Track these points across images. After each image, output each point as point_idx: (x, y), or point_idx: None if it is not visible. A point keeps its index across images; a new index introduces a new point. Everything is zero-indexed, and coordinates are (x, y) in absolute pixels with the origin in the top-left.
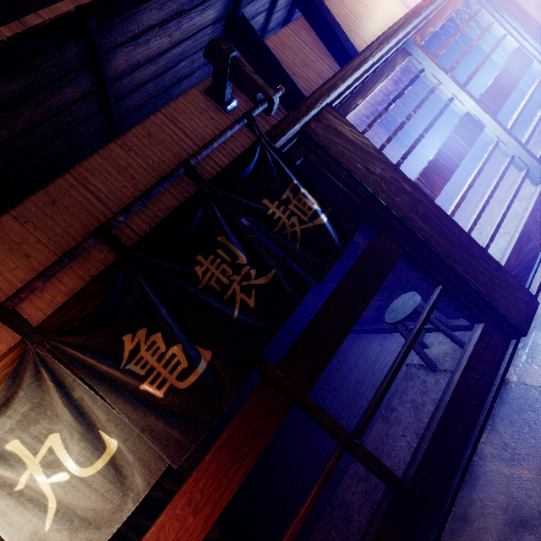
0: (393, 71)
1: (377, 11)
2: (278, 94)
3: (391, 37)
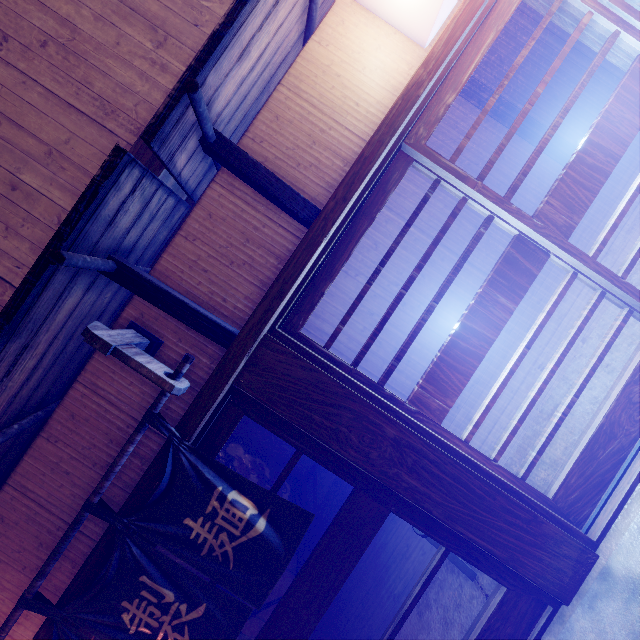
0: (381, 208)
1: (359, 79)
2: (185, 368)
3: (359, 180)
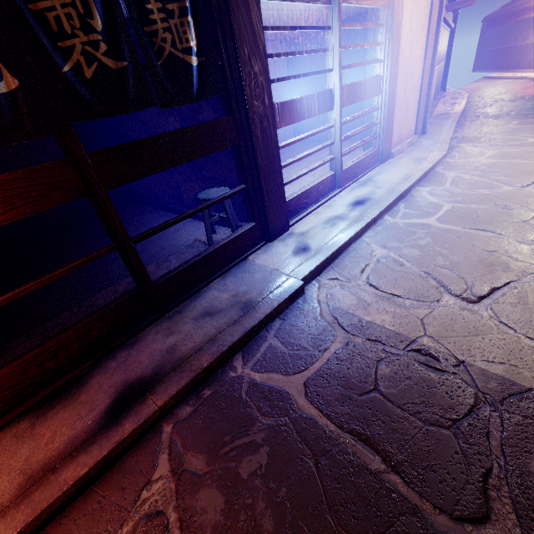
0: (314, 3)
1: None
2: None
3: None
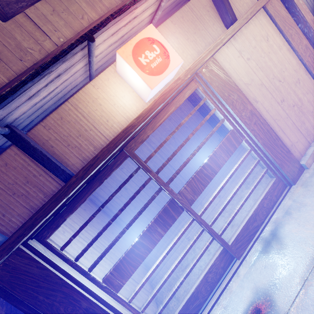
0: (107, 177)
1: (111, 109)
2: None
3: (92, 168)
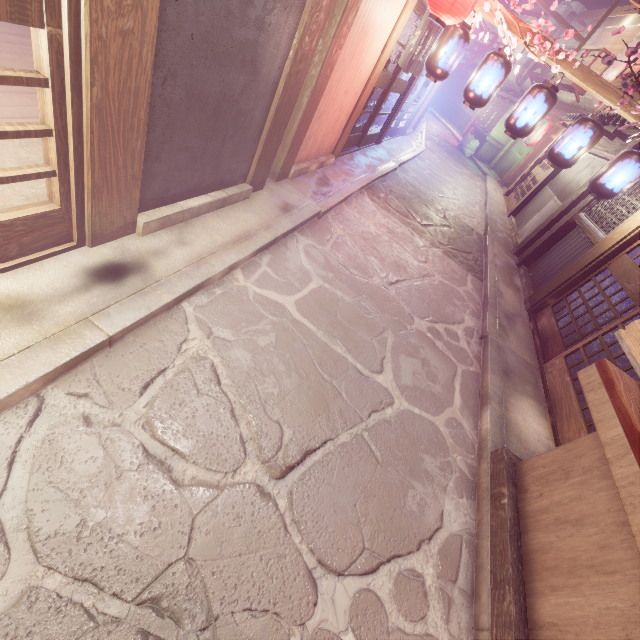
0: None
1: None
2: None
3: None
